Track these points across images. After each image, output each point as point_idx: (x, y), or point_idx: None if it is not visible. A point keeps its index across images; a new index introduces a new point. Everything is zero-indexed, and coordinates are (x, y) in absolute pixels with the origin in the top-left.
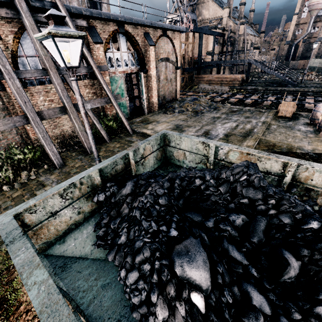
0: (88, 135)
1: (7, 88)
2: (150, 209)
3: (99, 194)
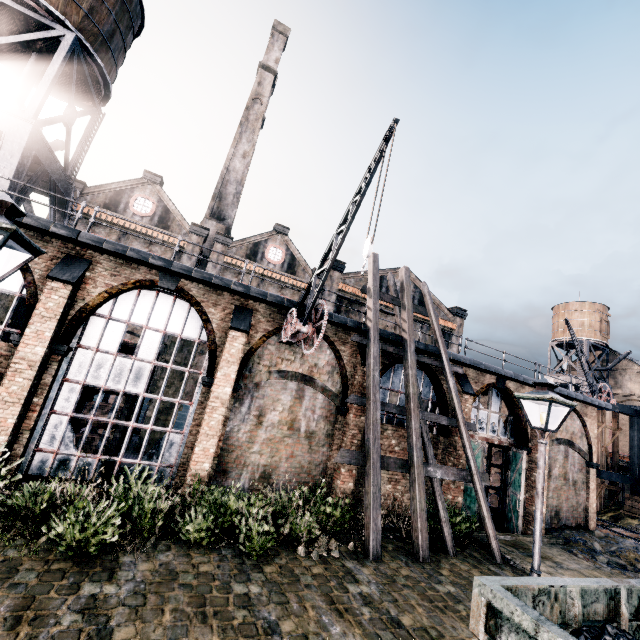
0: (535, 520)
1: (351, 414)
2: None
3: (587, 638)
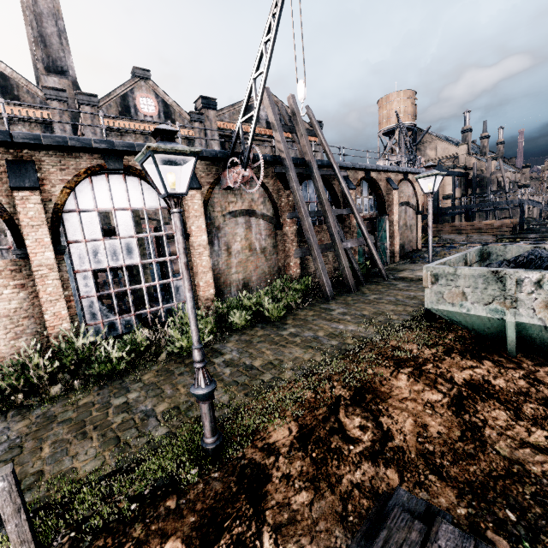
0: (429, 240)
1: (287, 227)
2: (541, 253)
3: None
